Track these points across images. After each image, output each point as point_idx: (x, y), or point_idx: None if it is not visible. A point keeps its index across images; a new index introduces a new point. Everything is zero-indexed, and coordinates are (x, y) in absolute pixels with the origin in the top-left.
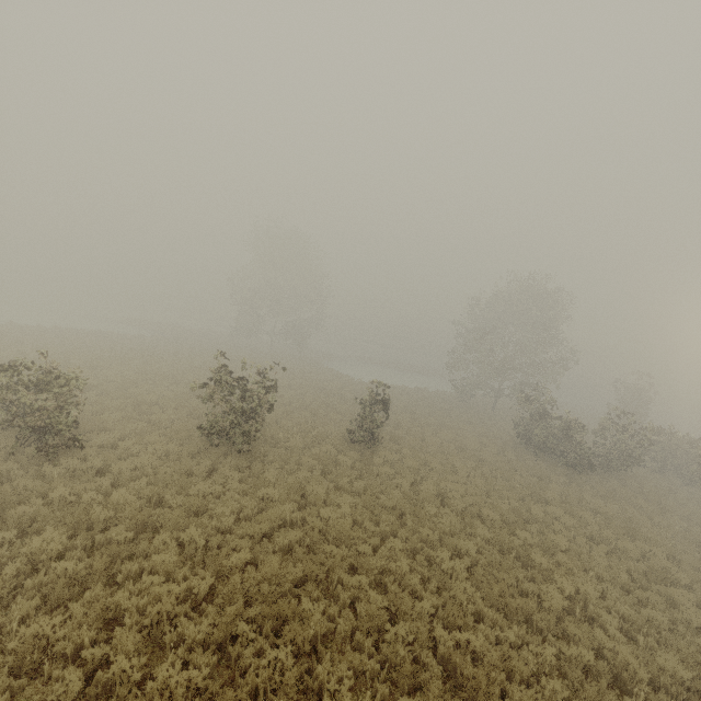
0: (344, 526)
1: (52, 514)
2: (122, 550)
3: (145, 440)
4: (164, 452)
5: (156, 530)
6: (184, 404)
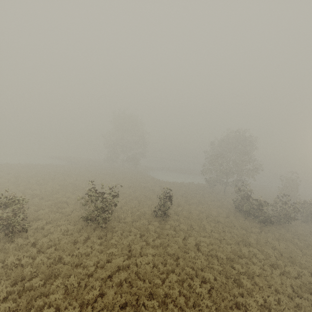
0: (147, 269)
1: (5, 272)
2: (35, 293)
3: (57, 224)
4: (66, 229)
5: (56, 276)
6: (79, 201)
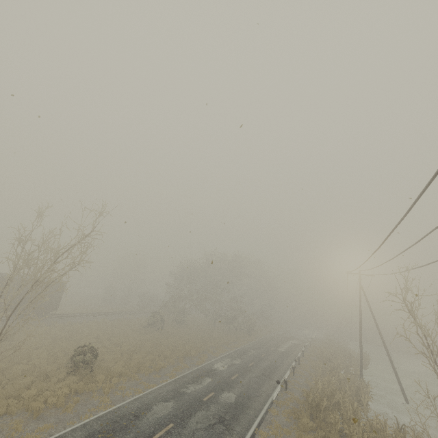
0: None
1: None
2: None
3: None
4: None
5: None
6: None
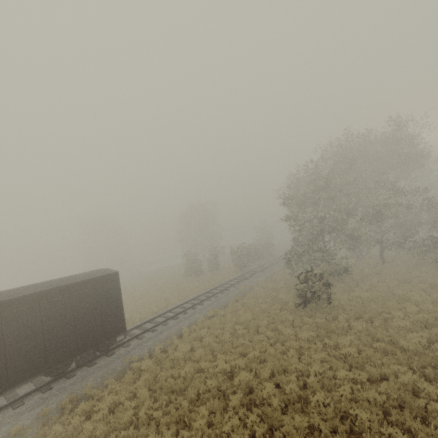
0: None
1: None
2: None
3: None
4: None
5: None
6: None
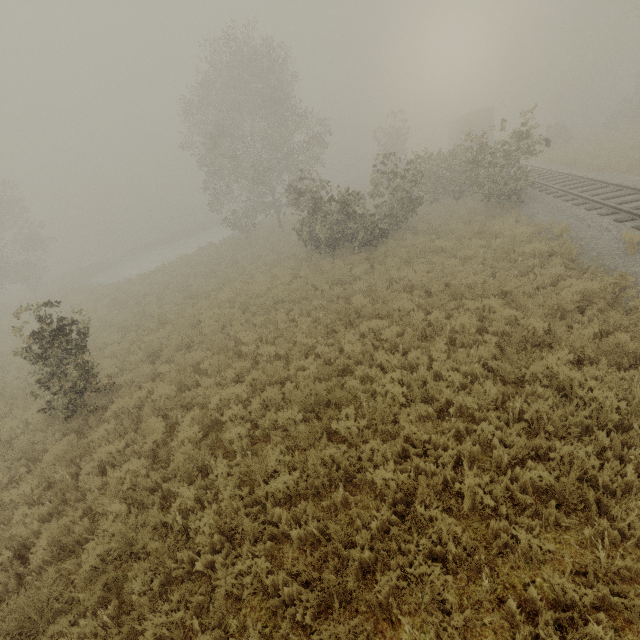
0: None
1: None
2: None
3: None
4: None
5: None
6: None
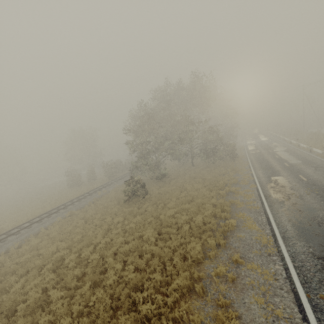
0: None
1: None
2: None
3: None
4: None
5: None
6: None
